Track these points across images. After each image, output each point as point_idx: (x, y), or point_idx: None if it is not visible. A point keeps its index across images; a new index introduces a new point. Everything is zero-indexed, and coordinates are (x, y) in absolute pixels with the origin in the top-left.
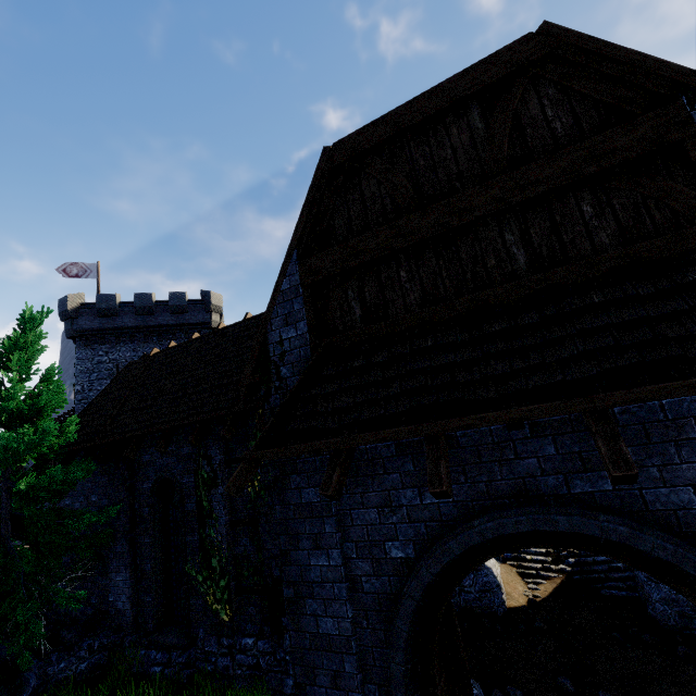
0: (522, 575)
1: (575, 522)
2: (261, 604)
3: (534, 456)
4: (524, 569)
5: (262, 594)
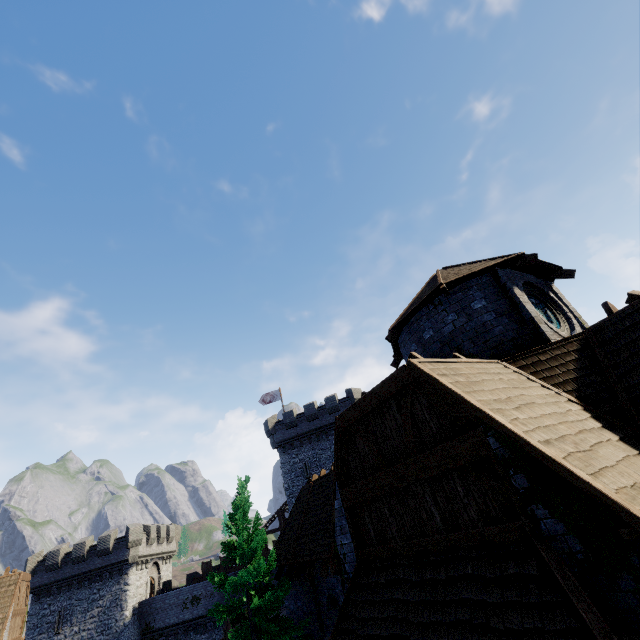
0: None
1: None
2: None
3: None
4: None
5: None
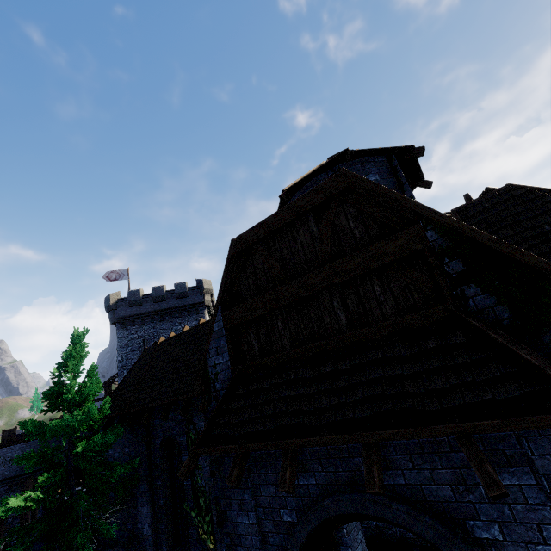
0: None
1: (378, 508)
2: None
3: (359, 456)
4: None
5: None
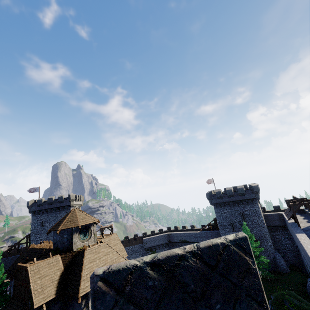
0: None
1: None
2: None
3: None
4: None
5: None
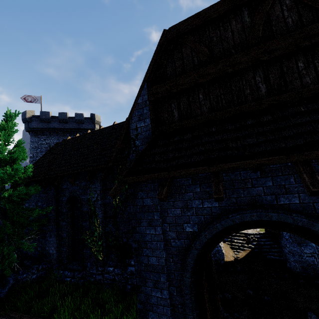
0: (232, 248)
1: (281, 216)
2: (117, 253)
3: (261, 186)
4: (233, 245)
5: (117, 249)
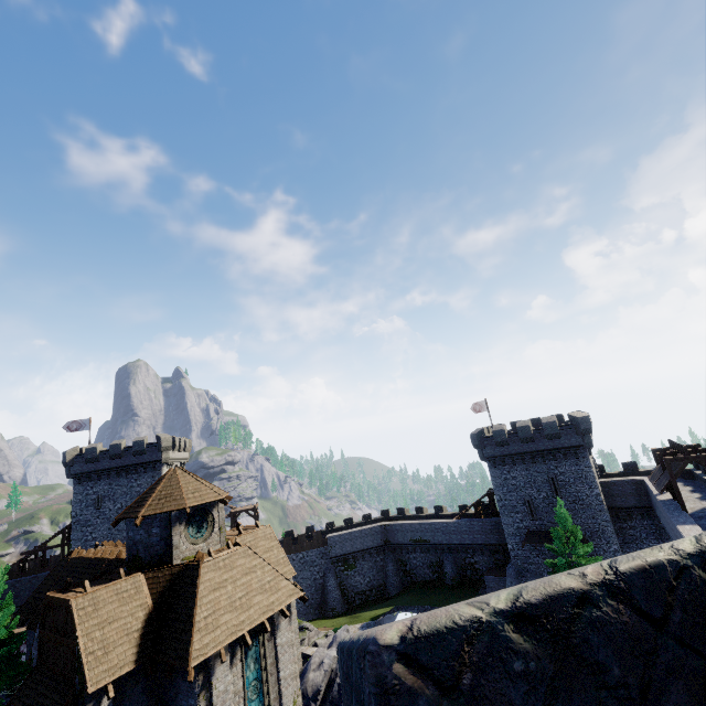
0: None
1: None
2: None
3: None
4: None
5: None
